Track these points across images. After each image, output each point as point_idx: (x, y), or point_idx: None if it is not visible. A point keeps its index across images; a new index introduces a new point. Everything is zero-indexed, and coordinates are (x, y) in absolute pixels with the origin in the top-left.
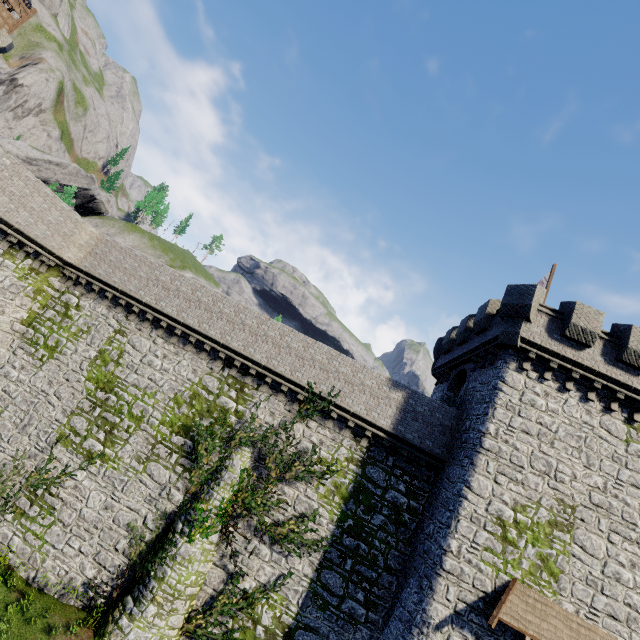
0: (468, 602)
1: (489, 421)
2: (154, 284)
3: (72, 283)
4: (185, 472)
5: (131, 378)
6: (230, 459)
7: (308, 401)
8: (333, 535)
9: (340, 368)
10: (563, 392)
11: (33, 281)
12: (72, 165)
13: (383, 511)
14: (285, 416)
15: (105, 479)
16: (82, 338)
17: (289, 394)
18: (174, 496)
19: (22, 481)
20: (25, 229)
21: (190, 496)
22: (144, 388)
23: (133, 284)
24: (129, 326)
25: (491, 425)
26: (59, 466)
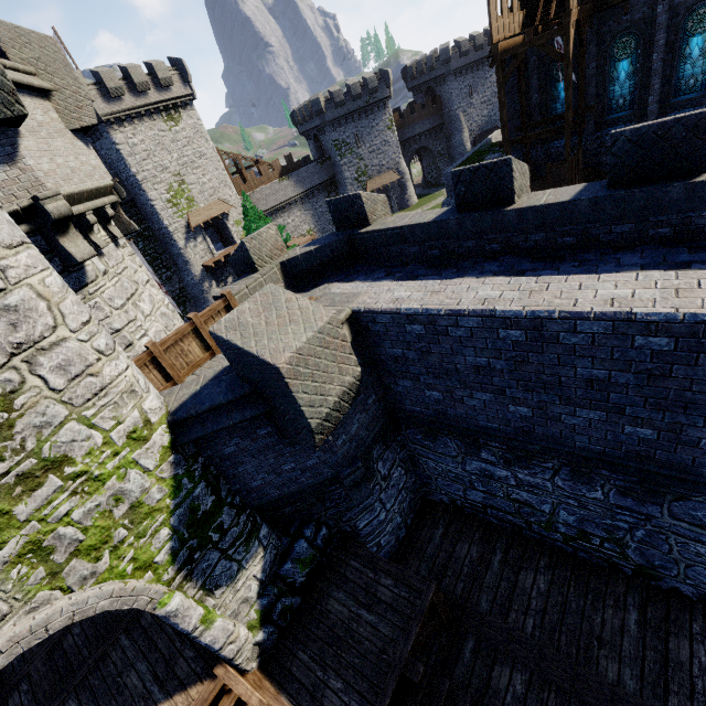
0: (185, 233)
1: (131, 168)
2: None
3: None
4: None
5: None
6: None
7: None
8: None
9: None
10: (137, 128)
11: None
12: None
13: (139, 241)
14: None
15: None
16: None
17: None
18: None
19: None
20: None
21: None
22: None
23: None
24: None
25: (134, 170)
26: None
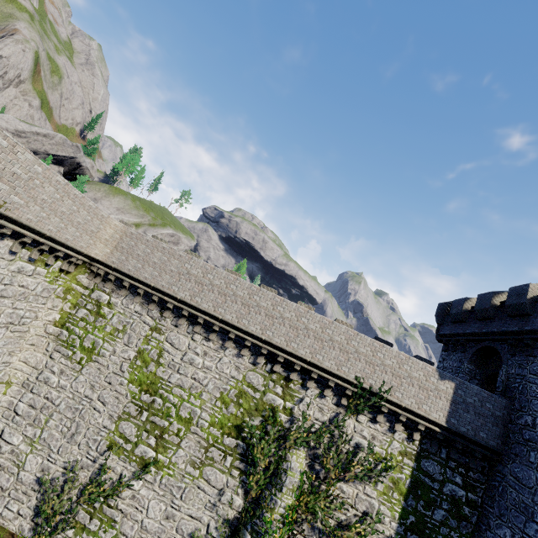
0: None
1: None
2: (186, 278)
3: (100, 279)
4: (242, 475)
5: (174, 378)
6: (287, 461)
7: (357, 396)
8: (397, 533)
9: (385, 360)
10: None
11: (62, 281)
12: (58, 135)
13: (443, 505)
14: (334, 411)
15: (162, 487)
16: (118, 338)
17: (335, 388)
18: (234, 501)
19: (78, 494)
20: (56, 235)
21: (250, 500)
22: (189, 388)
23: (165, 279)
24: (164, 323)
25: None
26: (113, 476)
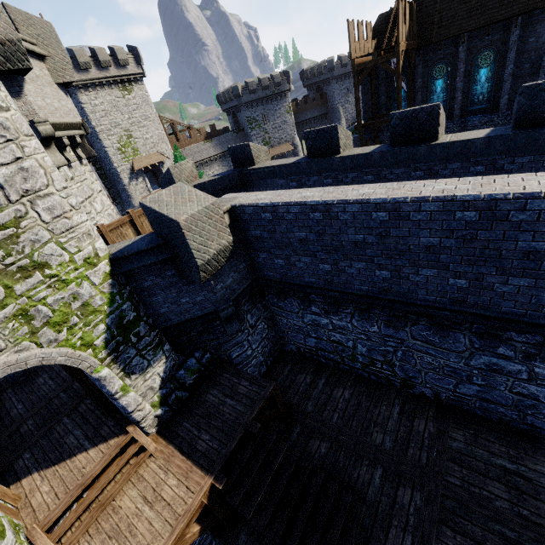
0: (129, 174)
1: (92, 122)
2: None
3: None
4: None
5: None
6: None
7: None
8: None
9: None
10: (99, 93)
11: None
12: None
13: None
14: None
15: None
16: None
17: None
18: None
19: None
20: None
21: None
22: None
23: None
24: None
25: (94, 123)
26: None
